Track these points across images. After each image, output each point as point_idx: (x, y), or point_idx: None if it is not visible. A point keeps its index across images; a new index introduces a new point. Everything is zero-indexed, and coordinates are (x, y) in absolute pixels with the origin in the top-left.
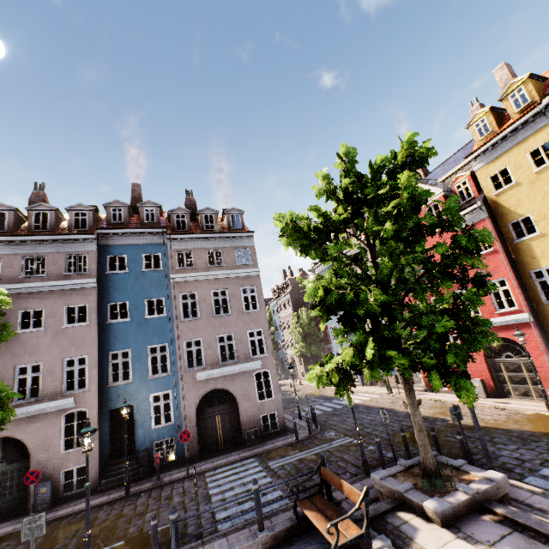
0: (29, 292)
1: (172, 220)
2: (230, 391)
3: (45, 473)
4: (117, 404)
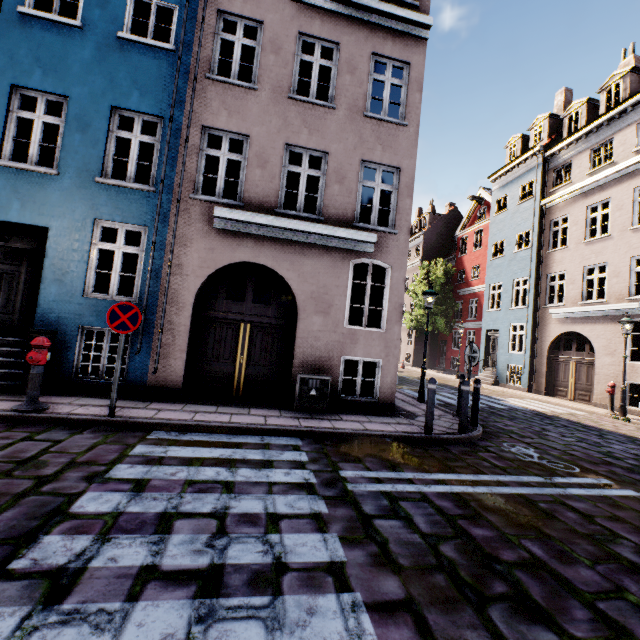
0: None
1: None
2: (286, 279)
3: None
4: (10, 212)
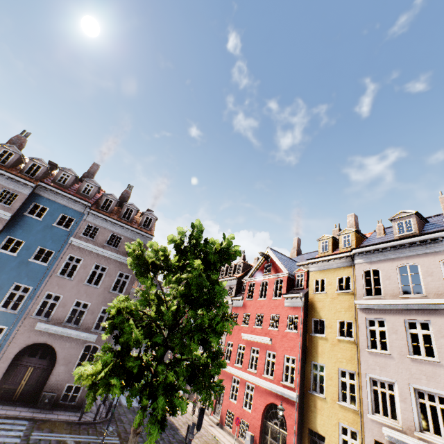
0: None
1: (102, 200)
2: (56, 350)
3: None
4: None
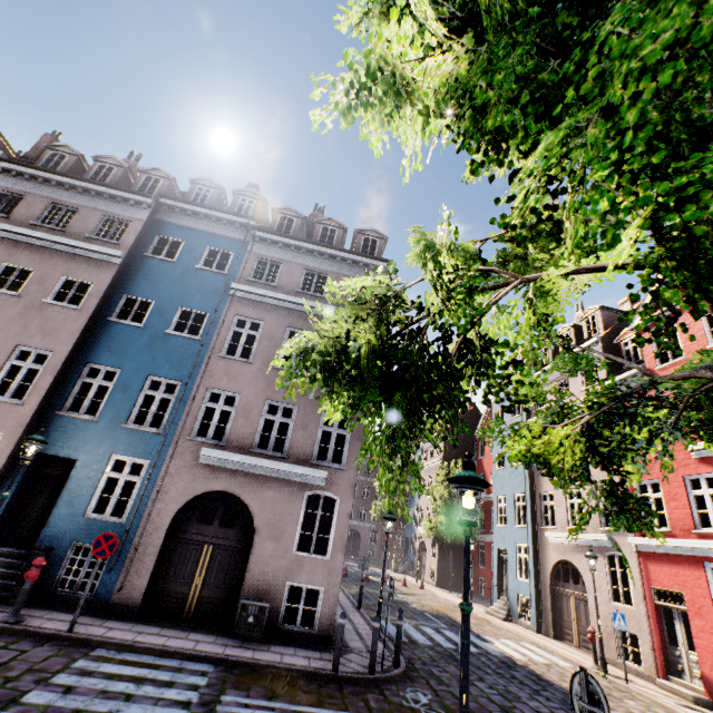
0: (30, 243)
1: (274, 221)
2: (249, 507)
3: None
4: (55, 448)
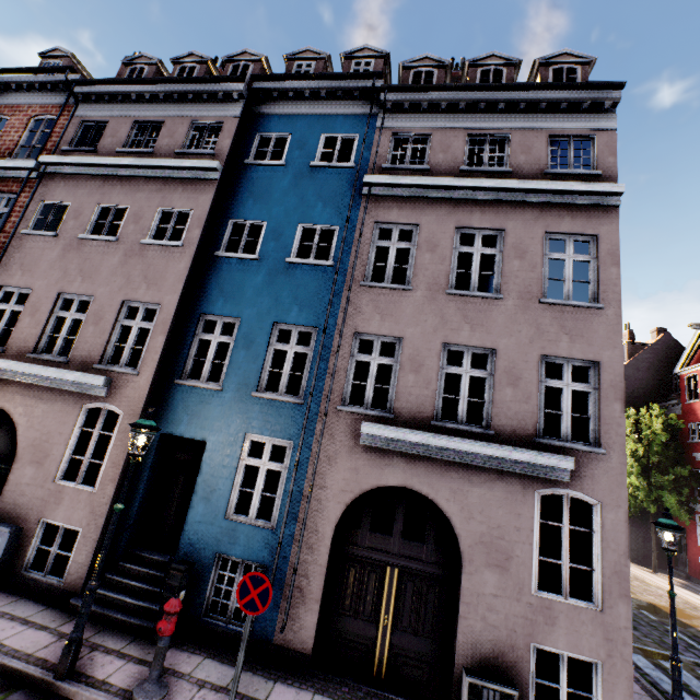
0: (120, 175)
1: (404, 81)
2: (444, 513)
3: (20, 509)
4: (180, 427)
